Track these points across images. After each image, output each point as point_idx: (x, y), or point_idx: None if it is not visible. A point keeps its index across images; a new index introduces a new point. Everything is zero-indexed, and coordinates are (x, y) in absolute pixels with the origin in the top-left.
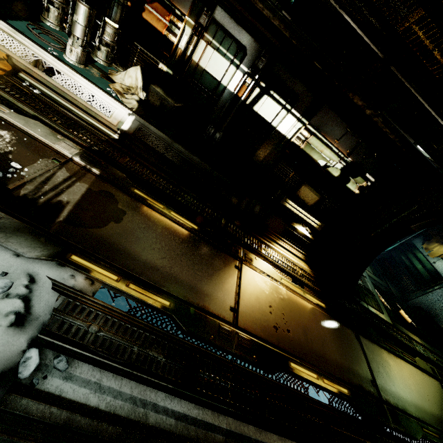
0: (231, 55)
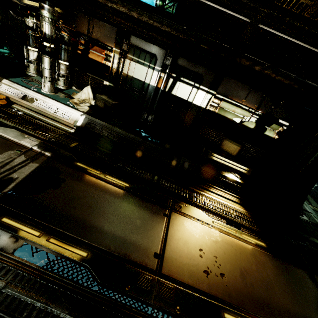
0: (147, 62)
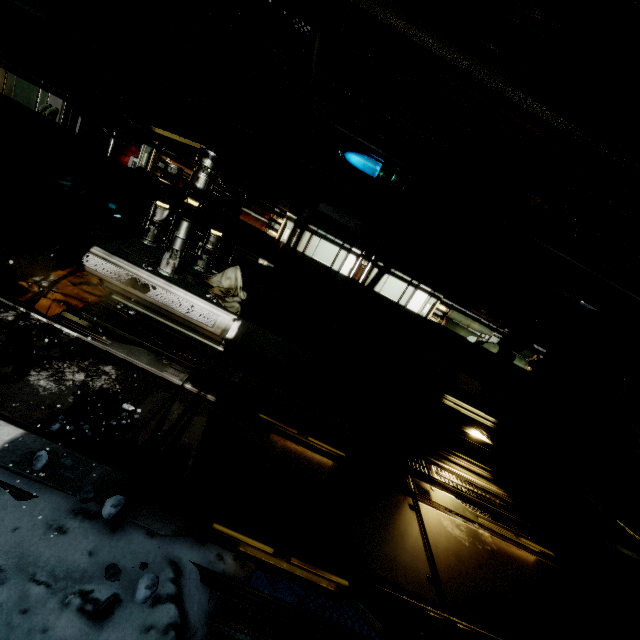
0: (340, 241)
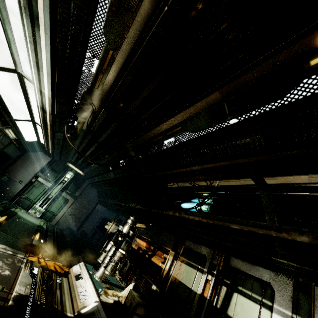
0: (197, 264)
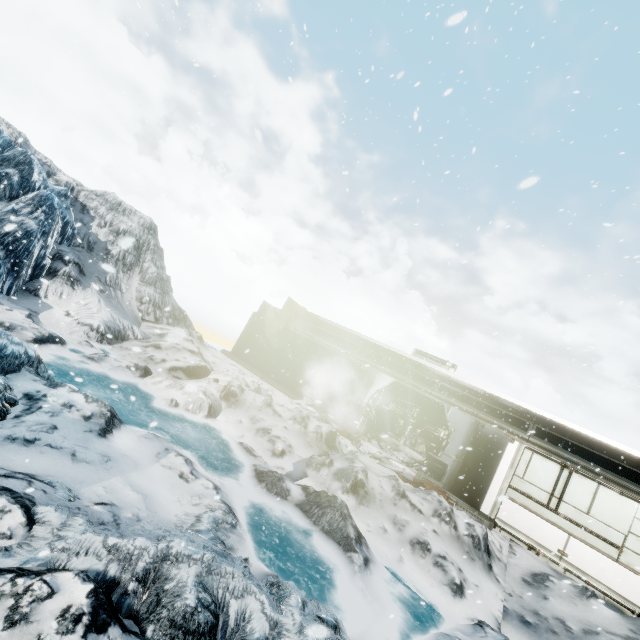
0: None
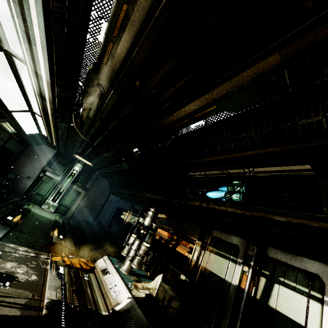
0: (228, 254)
